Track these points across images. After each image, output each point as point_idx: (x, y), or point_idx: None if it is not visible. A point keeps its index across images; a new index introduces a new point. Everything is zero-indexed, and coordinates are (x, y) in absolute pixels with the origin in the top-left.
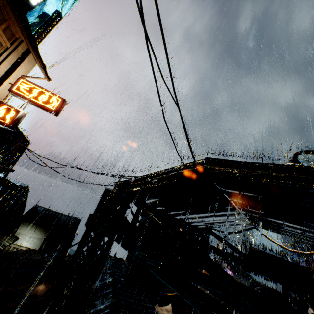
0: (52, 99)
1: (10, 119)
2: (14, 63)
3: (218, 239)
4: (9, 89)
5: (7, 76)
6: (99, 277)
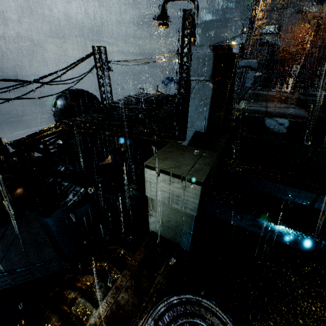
0: None
1: None
2: None
3: None
4: None
5: None
6: None
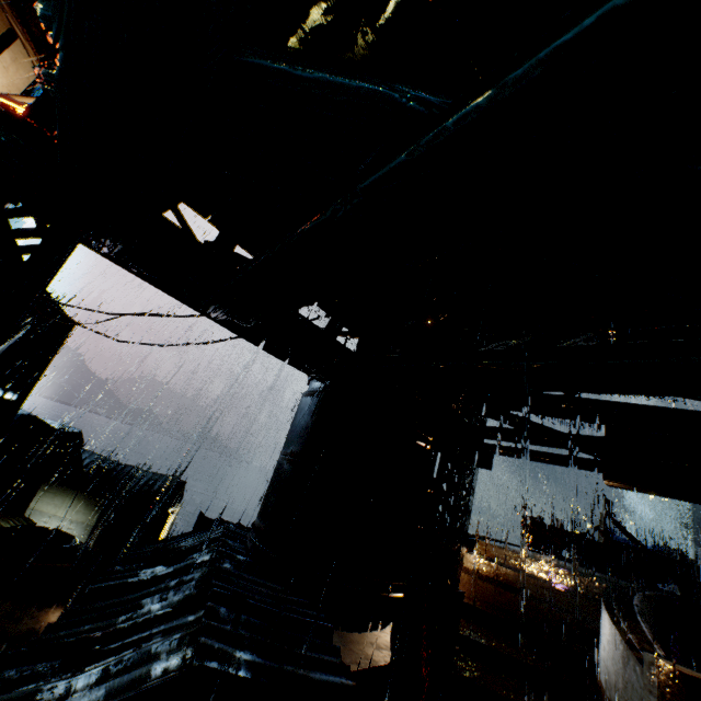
0: None
1: None
2: None
3: (508, 422)
4: None
5: None
6: (181, 558)
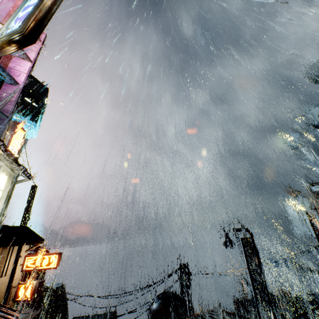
0: (51, 258)
1: (29, 294)
2: (18, 248)
3: None
4: (21, 270)
5: (17, 261)
6: None
